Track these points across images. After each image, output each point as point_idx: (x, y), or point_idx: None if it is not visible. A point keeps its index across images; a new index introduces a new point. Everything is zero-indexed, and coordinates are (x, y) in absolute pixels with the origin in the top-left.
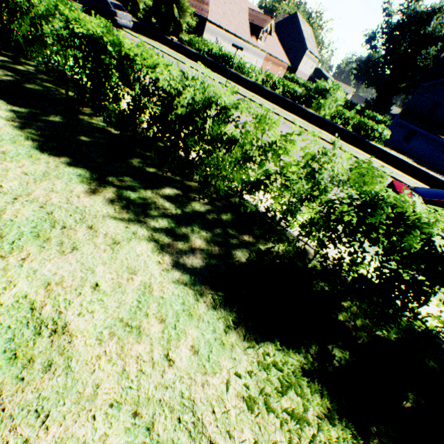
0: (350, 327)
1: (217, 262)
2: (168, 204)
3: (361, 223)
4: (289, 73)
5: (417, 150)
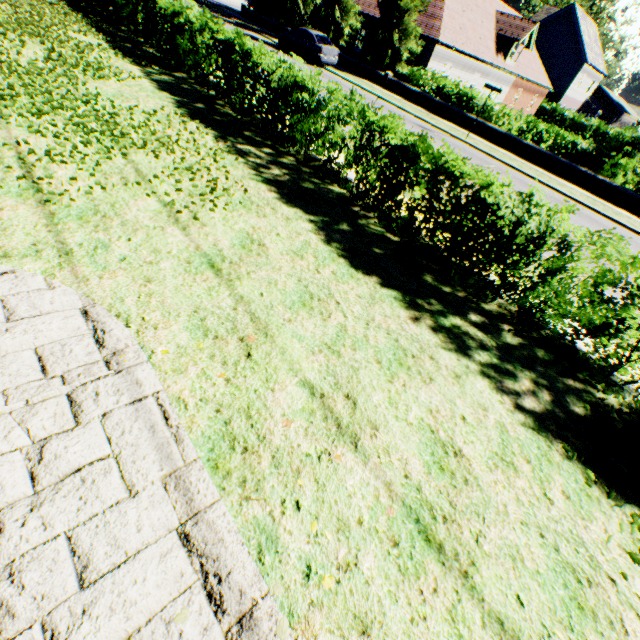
0: None
1: (552, 408)
2: (480, 334)
3: None
4: (547, 102)
5: None
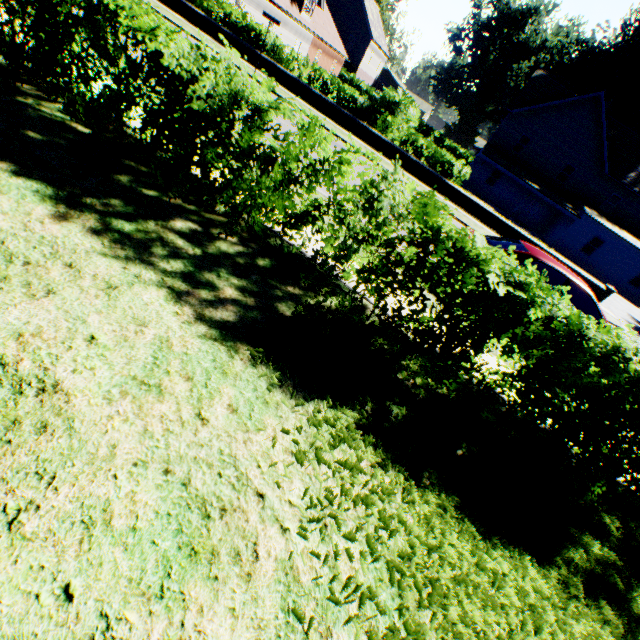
0: (410, 386)
1: (255, 316)
2: (182, 241)
3: (422, 264)
4: (347, 72)
5: (502, 198)
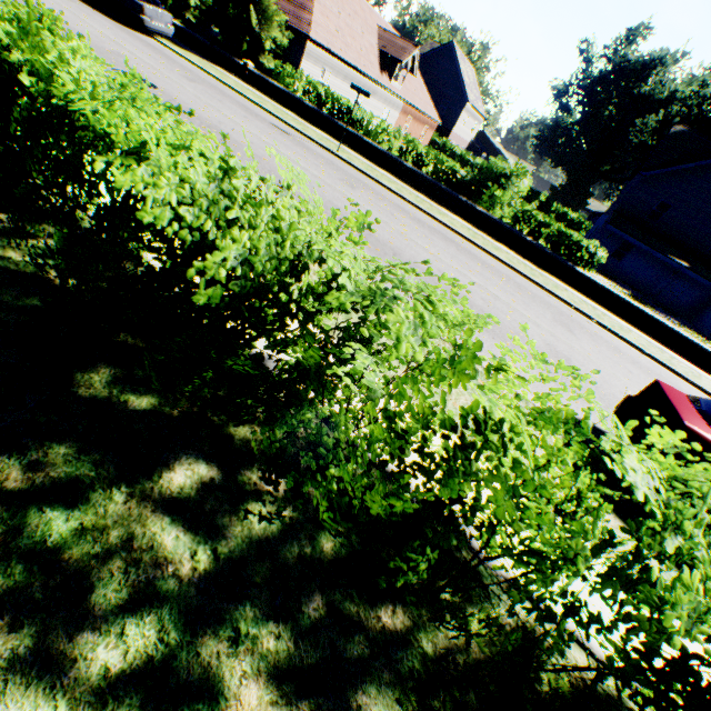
0: None
1: None
2: (174, 534)
3: None
4: (439, 137)
5: (634, 274)
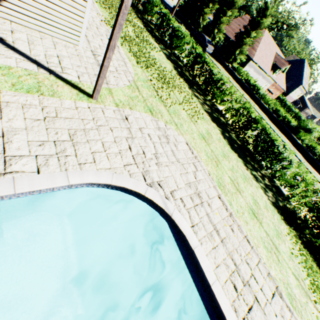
0: (306, 235)
1: (275, 202)
2: (260, 178)
3: None
4: (281, 95)
5: None
